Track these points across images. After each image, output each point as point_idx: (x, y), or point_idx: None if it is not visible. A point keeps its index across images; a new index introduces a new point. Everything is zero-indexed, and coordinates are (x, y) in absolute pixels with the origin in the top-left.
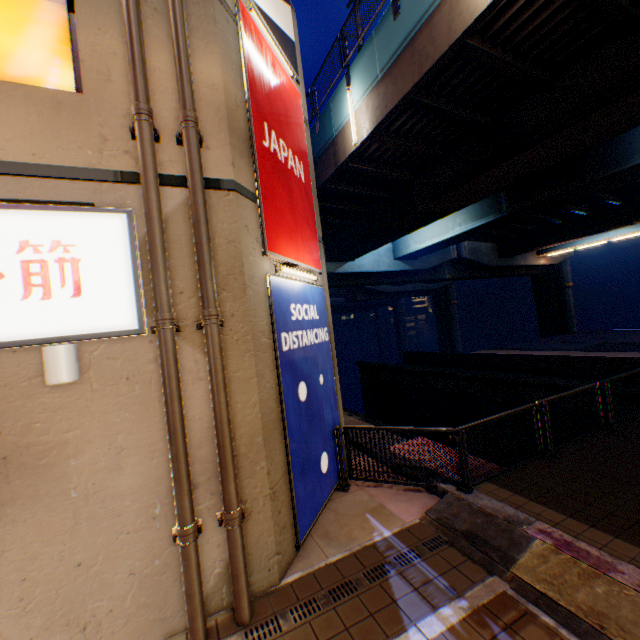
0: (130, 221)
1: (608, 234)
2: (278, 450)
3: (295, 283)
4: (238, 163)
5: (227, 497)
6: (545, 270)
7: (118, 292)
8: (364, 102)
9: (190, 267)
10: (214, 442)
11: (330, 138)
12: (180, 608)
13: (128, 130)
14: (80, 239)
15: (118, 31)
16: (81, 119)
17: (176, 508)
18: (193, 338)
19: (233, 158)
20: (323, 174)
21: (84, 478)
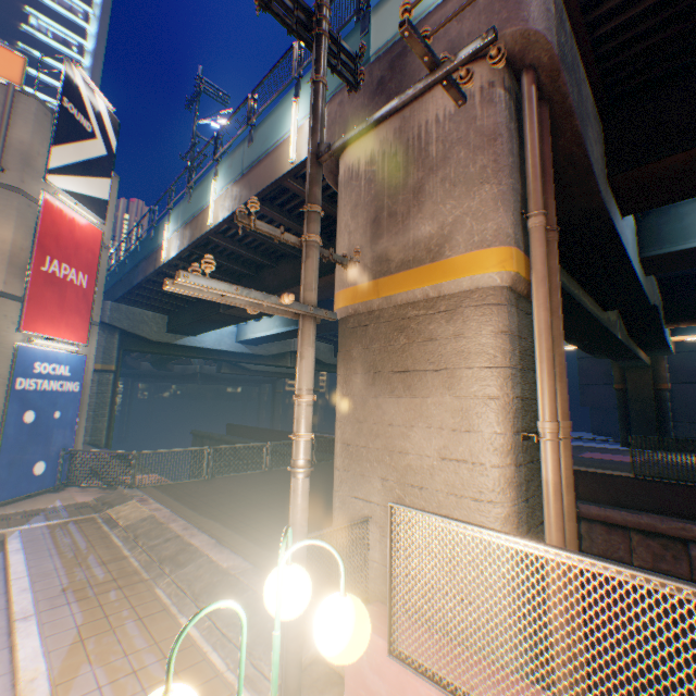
0: None
1: None
2: None
3: (49, 350)
4: (12, 281)
5: None
6: None
7: None
8: (173, 237)
9: None
10: None
11: (157, 247)
12: None
13: None
14: None
15: None
16: None
17: None
18: None
19: (8, 279)
20: (150, 269)
21: None
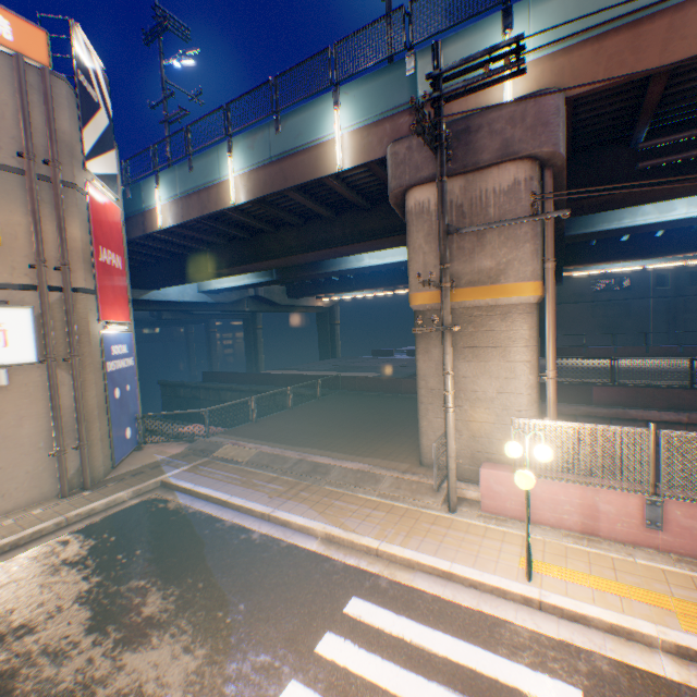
0: (34, 311)
1: (355, 293)
2: (106, 420)
3: (116, 334)
4: (88, 277)
5: (83, 436)
6: (324, 310)
7: (27, 345)
8: (169, 204)
9: (62, 331)
10: (73, 414)
11: (141, 209)
12: (53, 488)
13: (28, 263)
14: (8, 320)
15: (23, 212)
16: (2, 258)
17: (57, 440)
18: (63, 365)
19: (86, 276)
20: (133, 232)
21: (4, 430)
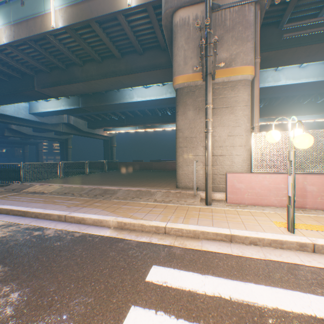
0: None
1: (125, 129)
2: None
3: None
4: None
5: None
6: (108, 138)
7: None
8: (4, 28)
9: None
10: None
11: None
12: None
13: None
14: None
15: None
16: None
17: None
18: None
19: None
20: None
21: None
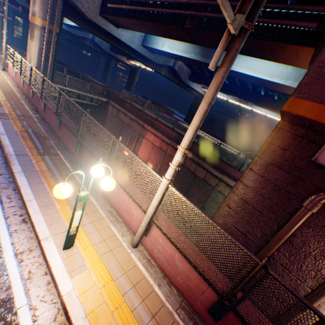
0: None
1: (139, 63)
2: None
3: None
4: None
5: None
6: (132, 68)
7: None
8: None
9: None
10: None
11: None
12: None
13: None
14: None
15: None
16: None
17: None
18: None
19: None
20: None
21: None
